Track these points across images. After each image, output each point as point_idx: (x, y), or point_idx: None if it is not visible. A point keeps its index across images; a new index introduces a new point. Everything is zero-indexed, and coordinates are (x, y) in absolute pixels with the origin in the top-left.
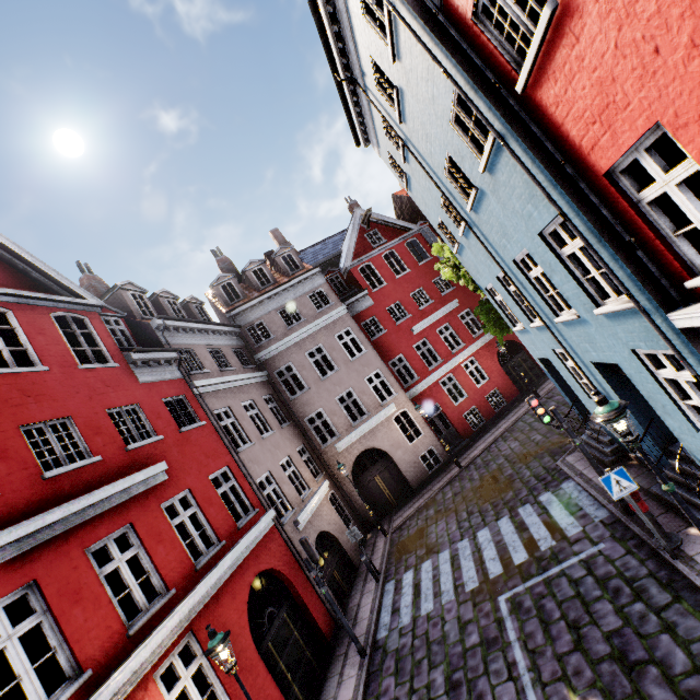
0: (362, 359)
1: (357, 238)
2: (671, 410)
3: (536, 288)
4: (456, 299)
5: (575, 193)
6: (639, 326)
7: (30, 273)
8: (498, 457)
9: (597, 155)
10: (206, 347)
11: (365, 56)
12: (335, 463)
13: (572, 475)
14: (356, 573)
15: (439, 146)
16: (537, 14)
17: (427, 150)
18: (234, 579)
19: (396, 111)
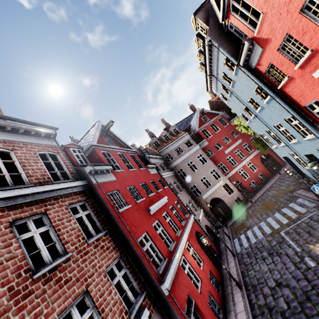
0: (207, 164)
1: (198, 120)
2: None
3: (282, 133)
4: (240, 139)
5: (295, 110)
6: (317, 142)
7: (121, 143)
8: (267, 197)
9: (301, 103)
10: (157, 163)
11: (220, 71)
12: (202, 203)
13: (300, 196)
14: (219, 240)
15: (247, 95)
16: None
17: (241, 95)
18: (191, 231)
19: (231, 85)
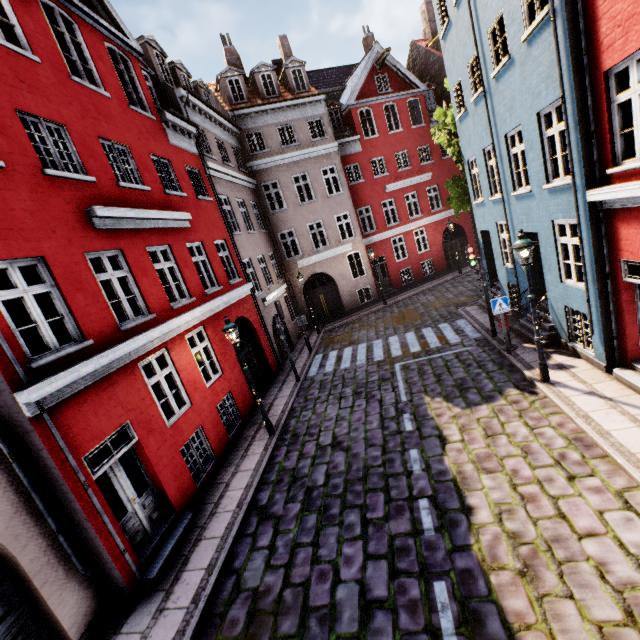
0: (338, 198)
1: (366, 78)
2: (553, 268)
3: (511, 164)
4: (431, 172)
5: (580, 82)
6: (566, 200)
7: None
8: (416, 303)
9: (608, 55)
10: (214, 136)
11: None
12: (293, 275)
13: (466, 316)
14: (293, 349)
15: (498, 0)
16: None
17: (484, 1)
18: (226, 312)
19: None
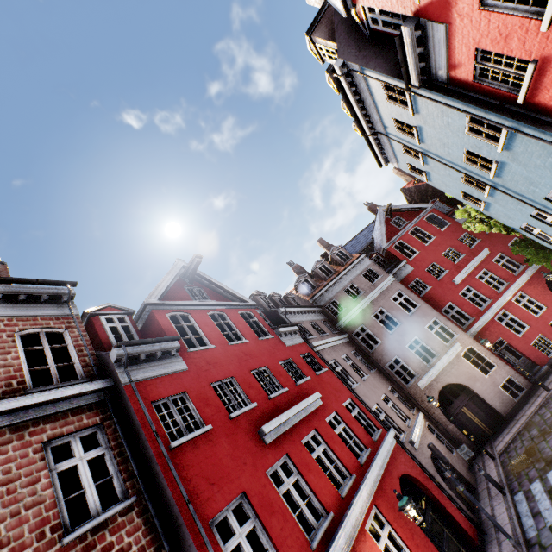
0: (418, 312)
1: (385, 227)
2: None
3: None
4: (485, 248)
5: None
6: None
7: (223, 294)
8: None
9: None
10: (307, 322)
11: (387, 118)
12: (421, 399)
13: None
14: (476, 492)
15: (456, 147)
16: (513, 59)
17: (444, 152)
18: (386, 476)
19: (415, 139)
